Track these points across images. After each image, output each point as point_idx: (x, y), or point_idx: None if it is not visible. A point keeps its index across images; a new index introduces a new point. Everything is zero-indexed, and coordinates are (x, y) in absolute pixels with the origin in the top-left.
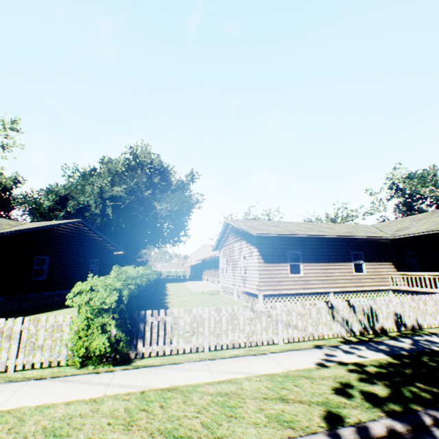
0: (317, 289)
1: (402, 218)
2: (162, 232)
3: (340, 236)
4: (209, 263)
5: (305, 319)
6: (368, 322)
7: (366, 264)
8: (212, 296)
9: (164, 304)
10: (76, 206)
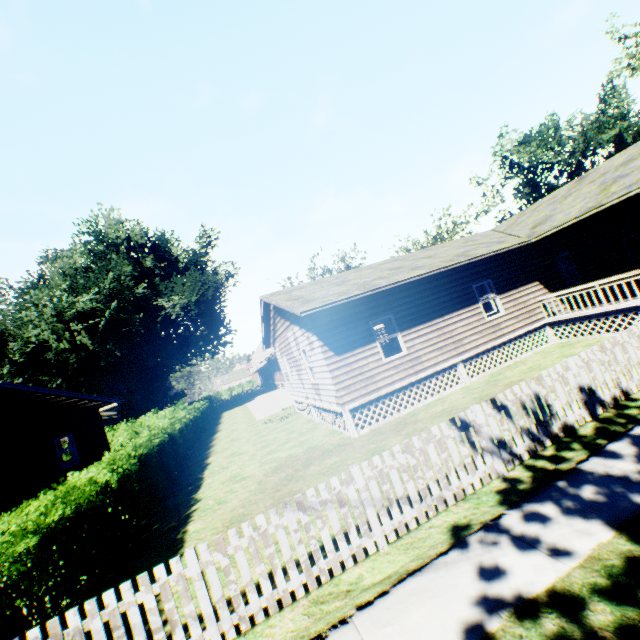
0: (437, 367)
1: (536, 204)
2: (190, 341)
3: (449, 268)
4: (276, 362)
5: (420, 474)
6: (539, 425)
7: (501, 297)
8: (283, 423)
9: (199, 473)
10: (24, 350)
